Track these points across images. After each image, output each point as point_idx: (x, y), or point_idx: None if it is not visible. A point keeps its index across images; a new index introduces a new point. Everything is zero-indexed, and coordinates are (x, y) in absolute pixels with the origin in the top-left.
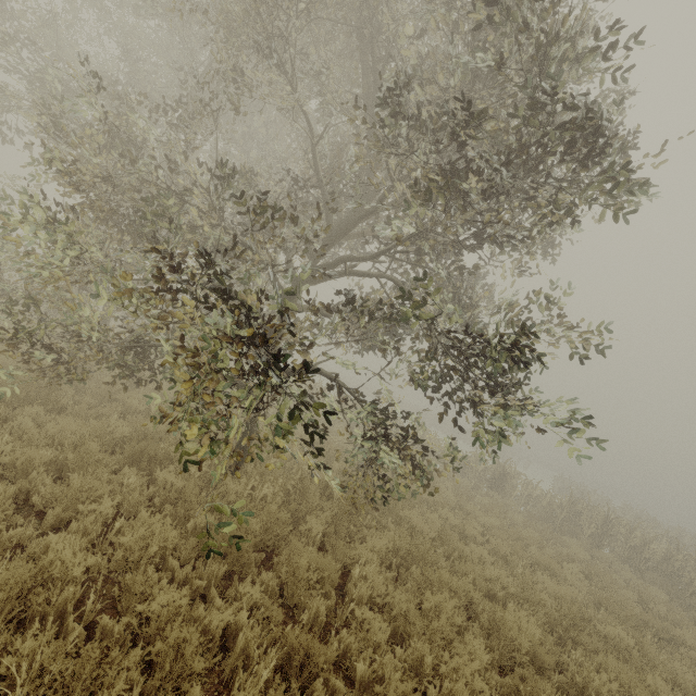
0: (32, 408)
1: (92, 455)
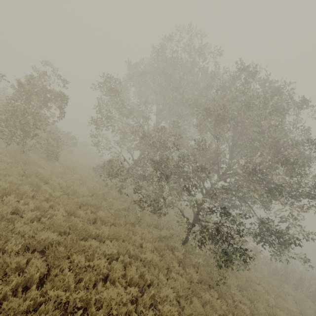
0: (137, 227)
1: (163, 247)
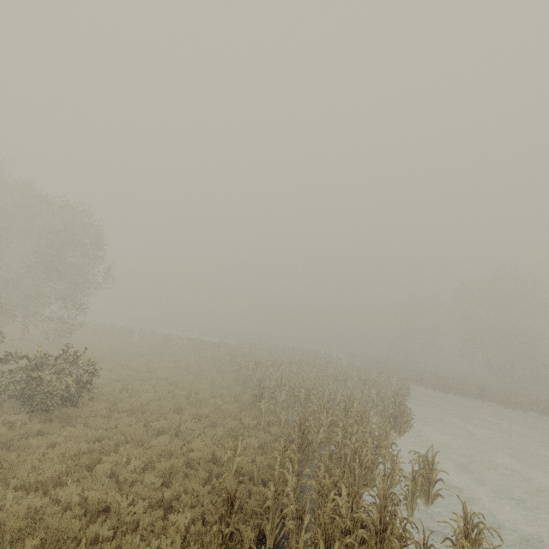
0: None
1: None
